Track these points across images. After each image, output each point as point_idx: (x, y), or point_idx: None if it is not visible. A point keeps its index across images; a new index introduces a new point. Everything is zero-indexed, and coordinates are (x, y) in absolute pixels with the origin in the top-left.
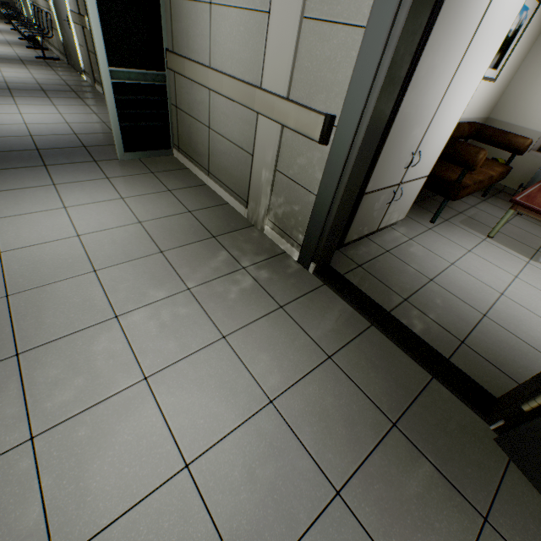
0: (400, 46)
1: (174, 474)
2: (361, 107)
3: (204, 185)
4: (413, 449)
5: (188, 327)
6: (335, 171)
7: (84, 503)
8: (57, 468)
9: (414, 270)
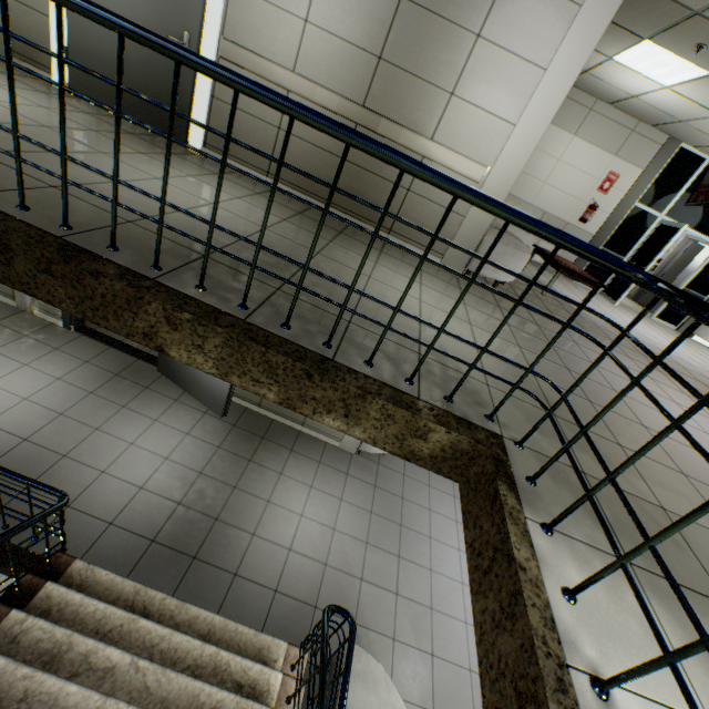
0: None
1: (22, 401)
2: None
3: None
4: (125, 379)
5: (3, 365)
6: None
7: None
8: None
9: None
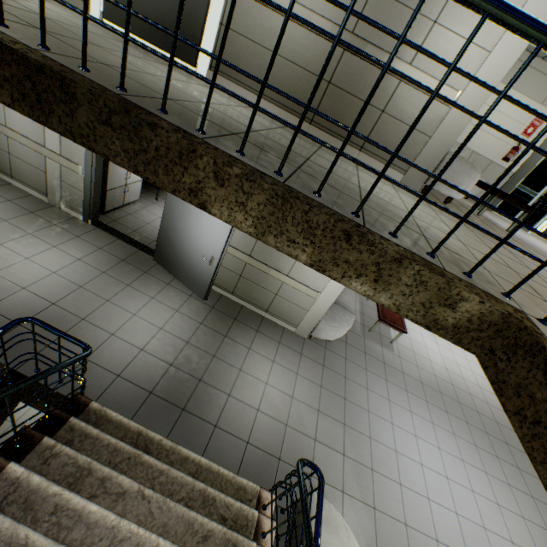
0: None
1: (51, 274)
2: (91, 166)
3: (10, 184)
4: (129, 264)
5: (38, 245)
6: (88, 184)
7: (25, 280)
8: (10, 277)
9: (142, 220)
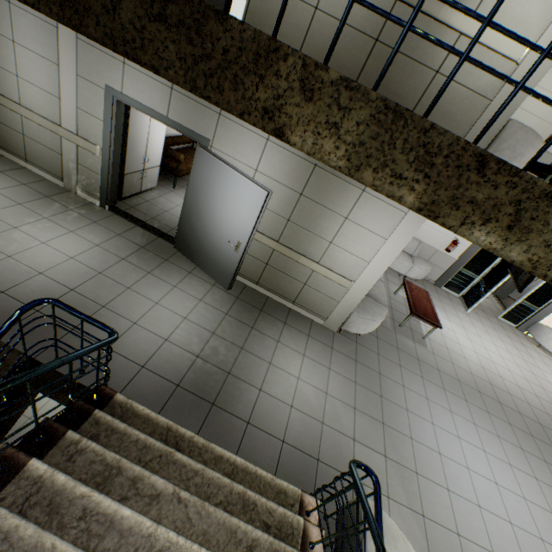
0: (116, 130)
1: (69, 259)
2: (109, 146)
3: (24, 168)
4: (148, 251)
5: (54, 230)
6: (106, 166)
7: (42, 265)
8: (26, 261)
9: (160, 208)
